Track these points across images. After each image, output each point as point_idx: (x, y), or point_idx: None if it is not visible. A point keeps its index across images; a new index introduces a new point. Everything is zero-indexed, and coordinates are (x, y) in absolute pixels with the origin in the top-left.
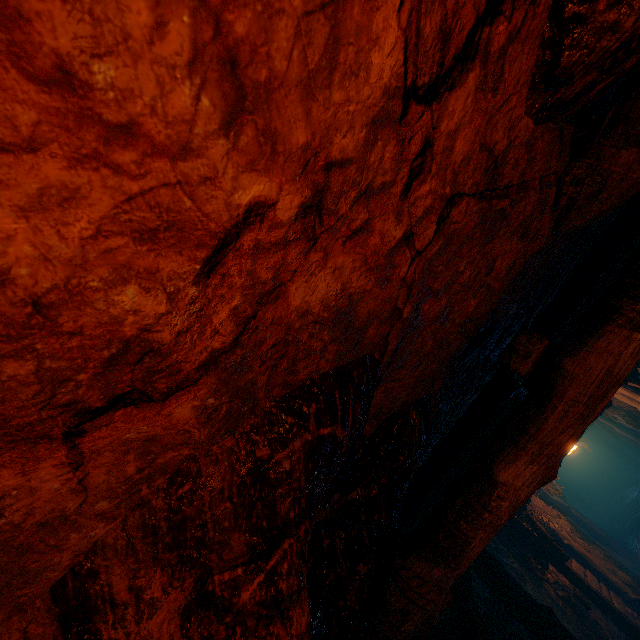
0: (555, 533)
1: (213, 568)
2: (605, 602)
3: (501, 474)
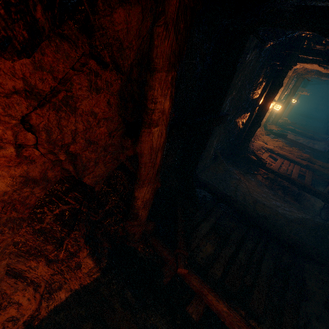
0: (271, 150)
1: (48, 254)
2: (281, 175)
3: (136, 193)
